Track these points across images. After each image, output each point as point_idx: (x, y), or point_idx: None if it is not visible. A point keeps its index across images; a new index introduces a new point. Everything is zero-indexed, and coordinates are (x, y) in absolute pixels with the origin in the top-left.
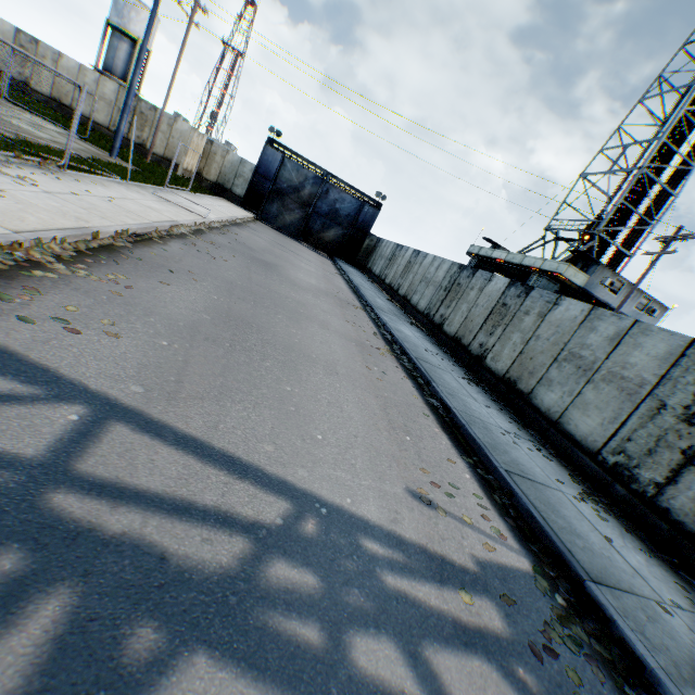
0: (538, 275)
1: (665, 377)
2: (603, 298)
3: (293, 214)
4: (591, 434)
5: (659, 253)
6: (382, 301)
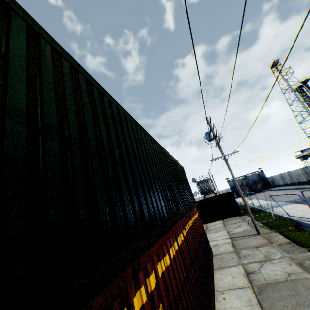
0: None
1: None
2: None
3: (246, 190)
4: None
5: None
6: (295, 186)
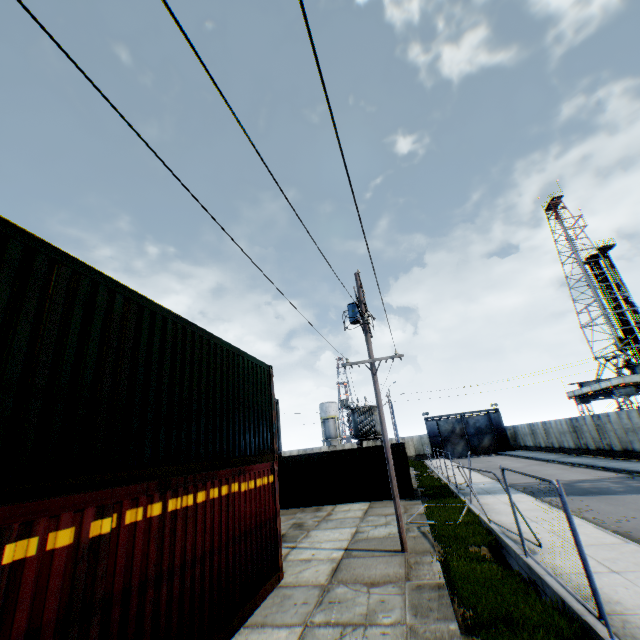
0: (614, 389)
1: None
2: None
3: (460, 444)
4: None
5: None
6: (551, 456)
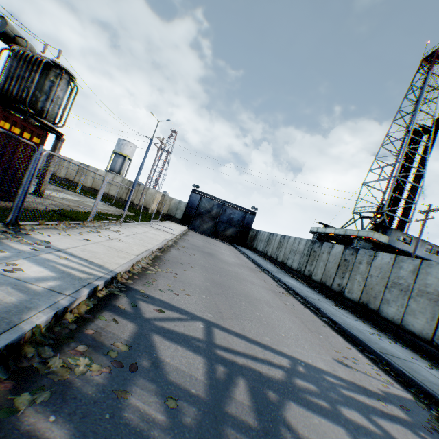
0: (357, 239)
1: None
2: (402, 248)
3: (208, 224)
4: (423, 329)
5: (424, 219)
6: (270, 266)
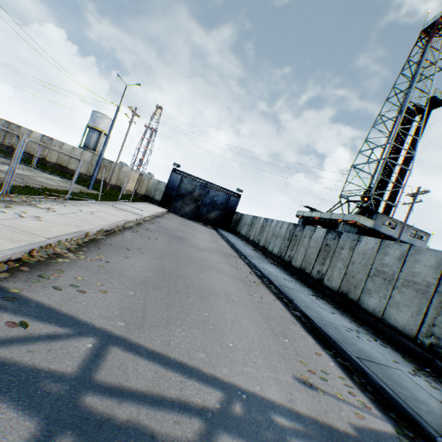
0: (342, 223)
1: (441, 279)
2: (387, 232)
3: (190, 206)
4: (407, 324)
5: (412, 203)
6: (250, 251)
